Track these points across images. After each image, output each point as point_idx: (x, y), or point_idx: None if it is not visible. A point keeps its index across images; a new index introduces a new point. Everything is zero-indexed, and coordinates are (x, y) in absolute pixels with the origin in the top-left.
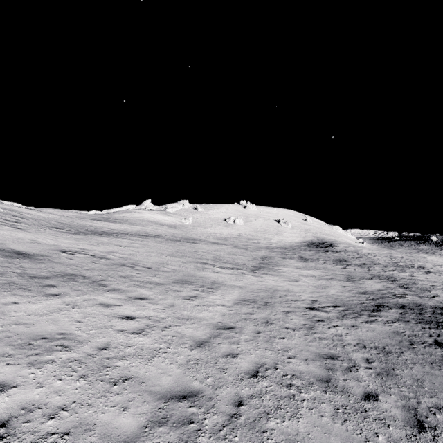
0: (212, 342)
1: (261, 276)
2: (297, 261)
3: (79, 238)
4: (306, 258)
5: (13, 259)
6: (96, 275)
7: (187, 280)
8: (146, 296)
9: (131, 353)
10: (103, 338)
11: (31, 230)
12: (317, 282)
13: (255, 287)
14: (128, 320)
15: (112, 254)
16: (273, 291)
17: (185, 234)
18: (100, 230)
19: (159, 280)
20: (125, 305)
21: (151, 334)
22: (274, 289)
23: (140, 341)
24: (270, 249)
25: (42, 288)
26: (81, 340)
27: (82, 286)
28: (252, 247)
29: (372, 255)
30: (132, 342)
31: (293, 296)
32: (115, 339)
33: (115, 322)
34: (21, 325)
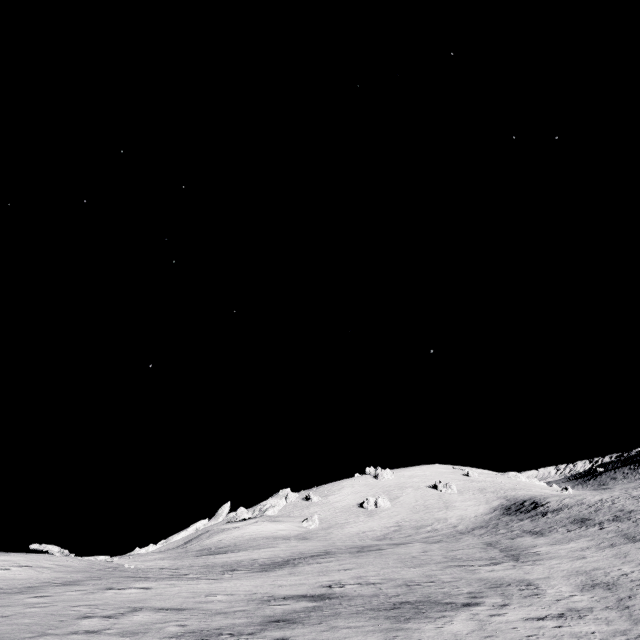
0: (638, 618)
1: (539, 563)
2: (534, 537)
3: (288, 573)
4: (536, 530)
5: (324, 601)
6: (417, 597)
7: (492, 583)
8: (502, 603)
9: (604, 635)
10: (562, 632)
11: (229, 578)
12: (604, 552)
13: (560, 574)
14: (543, 620)
15: (367, 578)
16: (586, 573)
17: (337, 544)
18: (267, 562)
19: (472, 589)
20: (509, 612)
21: (584, 624)
22: (582, 571)
23: (589, 629)
24: (468, 533)
25: (419, 615)
26: (553, 636)
27: (438, 607)
28: (442, 537)
29: (607, 501)
30: (587, 630)
31: (615, 571)
32: (570, 631)
33: (539, 623)
34: (490, 637)
